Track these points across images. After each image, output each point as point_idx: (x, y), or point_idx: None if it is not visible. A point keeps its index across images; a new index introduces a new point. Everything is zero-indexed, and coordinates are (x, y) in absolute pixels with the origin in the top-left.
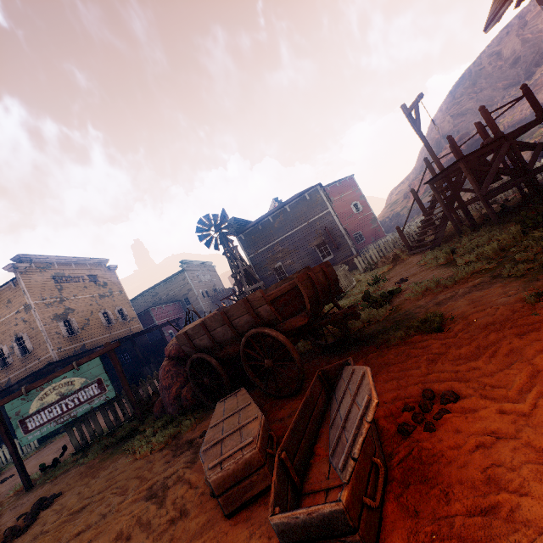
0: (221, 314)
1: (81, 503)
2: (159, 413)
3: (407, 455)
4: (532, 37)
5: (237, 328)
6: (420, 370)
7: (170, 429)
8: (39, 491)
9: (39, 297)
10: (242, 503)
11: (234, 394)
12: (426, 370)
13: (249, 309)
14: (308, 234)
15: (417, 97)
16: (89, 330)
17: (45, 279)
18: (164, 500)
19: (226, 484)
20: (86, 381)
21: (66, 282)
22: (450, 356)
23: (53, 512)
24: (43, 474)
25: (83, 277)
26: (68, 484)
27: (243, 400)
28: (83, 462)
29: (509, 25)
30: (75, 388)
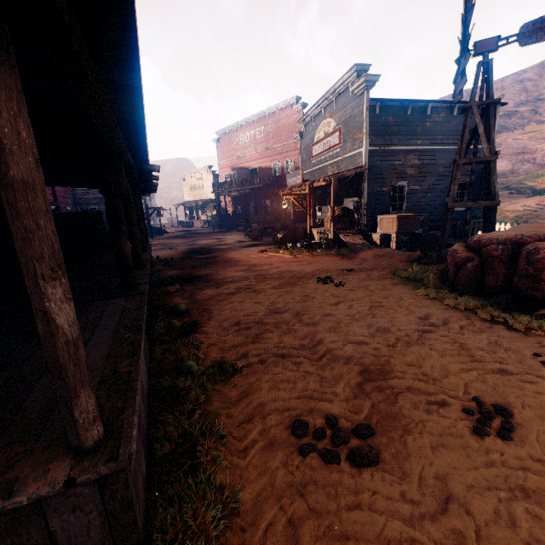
0: None
1: None
2: None
3: None
4: None
5: None
6: None
7: None
8: None
9: None
10: None
11: None
12: None
13: None
14: None
15: None
16: None
17: None
18: None
19: None
20: None
21: None
22: None
23: None
24: None
25: None
26: None
27: None
28: None
29: None
30: None
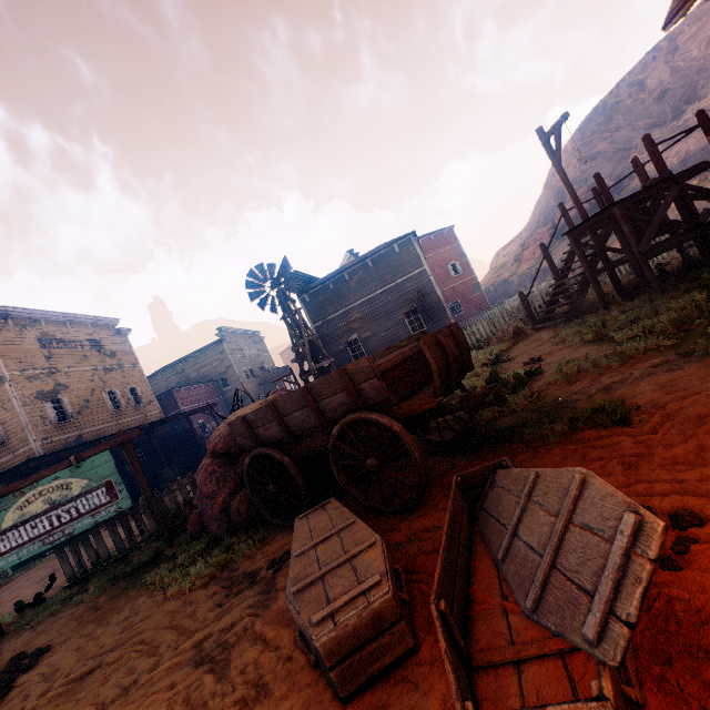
0: (302, 391)
1: (85, 666)
2: (196, 532)
3: (646, 608)
4: (684, 66)
5: (326, 413)
6: (615, 478)
7: (217, 556)
8: (14, 642)
9: (17, 366)
10: (366, 679)
11: (321, 507)
12: (625, 478)
13: (348, 384)
14: (395, 299)
15: (561, 117)
16: (88, 415)
17: (27, 342)
18: (226, 667)
19: (343, 650)
20: (88, 484)
21: (57, 348)
22: (658, 459)
23: (38, 677)
24: (20, 616)
25: (82, 342)
26: (60, 634)
27: (339, 515)
28: (82, 600)
29: (656, 47)
30: (73, 493)
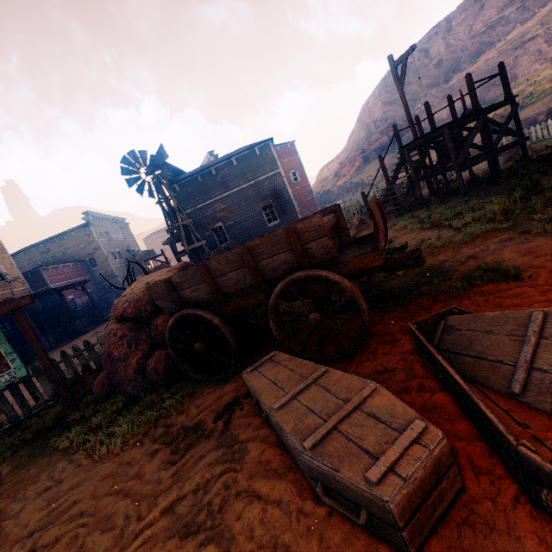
0: (241, 251)
1: None
2: (105, 393)
3: None
4: (454, 44)
5: (264, 273)
6: None
7: (146, 414)
8: None
9: None
10: (430, 528)
11: (267, 360)
12: None
13: (296, 243)
14: (255, 194)
15: (410, 48)
16: None
17: None
18: (227, 534)
19: (412, 505)
20: None
21: None
22: None
23: None
24: None
25: None
26: None
27: (299, 366)
28: None
29: (438, 25)
30: None
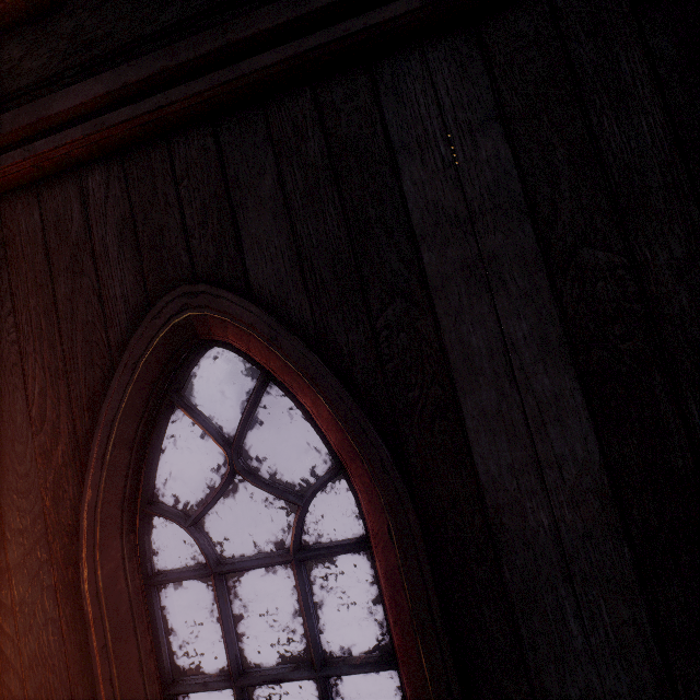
0: None
1: None
2: None
3: None
4: None
5: None
6: None
7: None
8: None
9: None
10: None
11: None
12: None
13: None
14: None
15: None
16: None
17: None
18: None
19: None
20: None
21: None
22: None
23: None
24: None
25: None
26: None
27: None
28: None
29: None
30: None
